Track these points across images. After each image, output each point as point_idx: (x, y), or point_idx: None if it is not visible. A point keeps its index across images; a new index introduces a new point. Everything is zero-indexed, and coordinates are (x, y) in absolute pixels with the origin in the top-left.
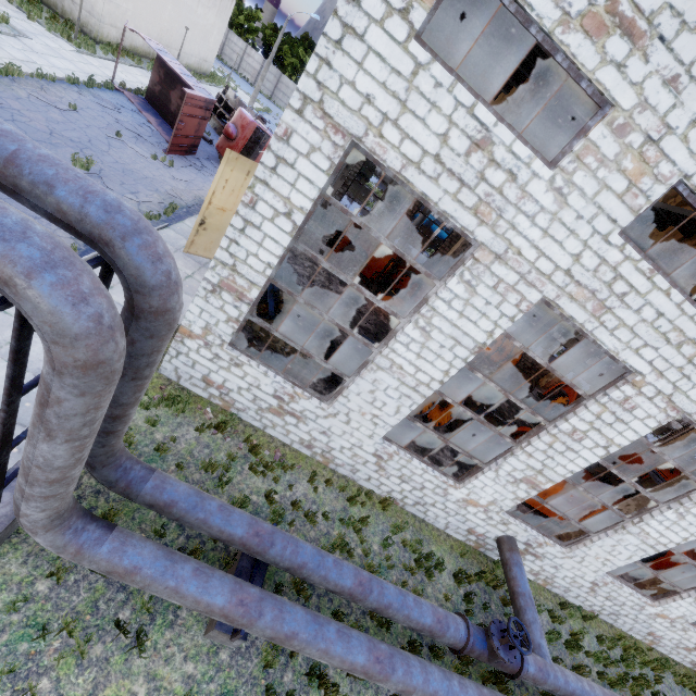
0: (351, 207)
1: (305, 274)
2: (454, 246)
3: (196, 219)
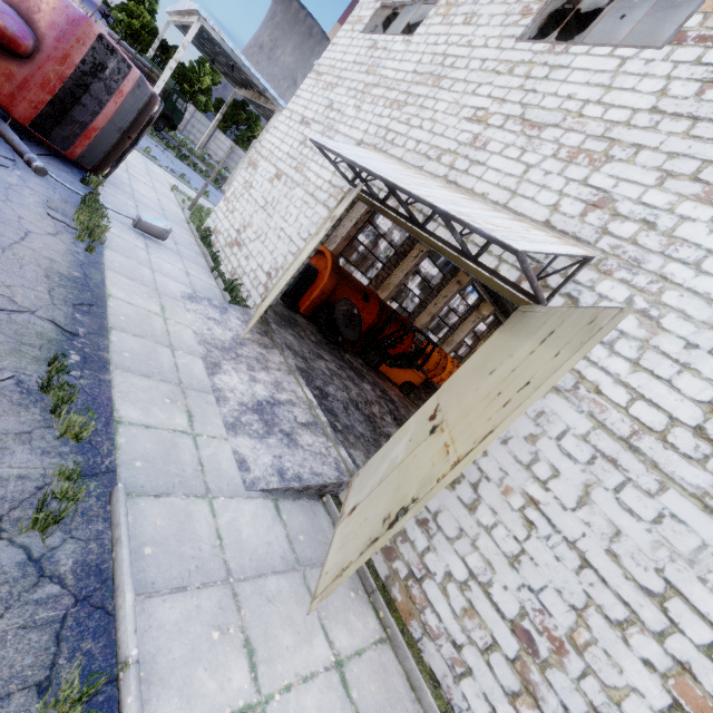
0: (196, 183)
1: (345, 398)
2: (400, 264)
3: (123, 373)
